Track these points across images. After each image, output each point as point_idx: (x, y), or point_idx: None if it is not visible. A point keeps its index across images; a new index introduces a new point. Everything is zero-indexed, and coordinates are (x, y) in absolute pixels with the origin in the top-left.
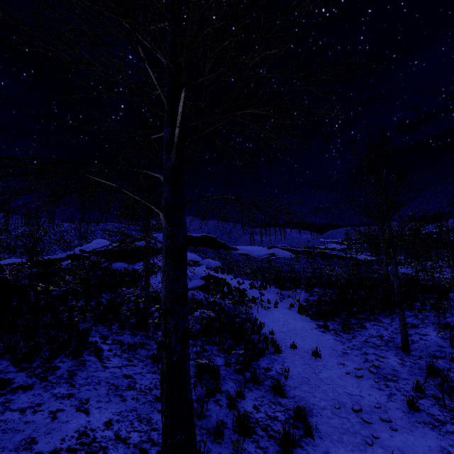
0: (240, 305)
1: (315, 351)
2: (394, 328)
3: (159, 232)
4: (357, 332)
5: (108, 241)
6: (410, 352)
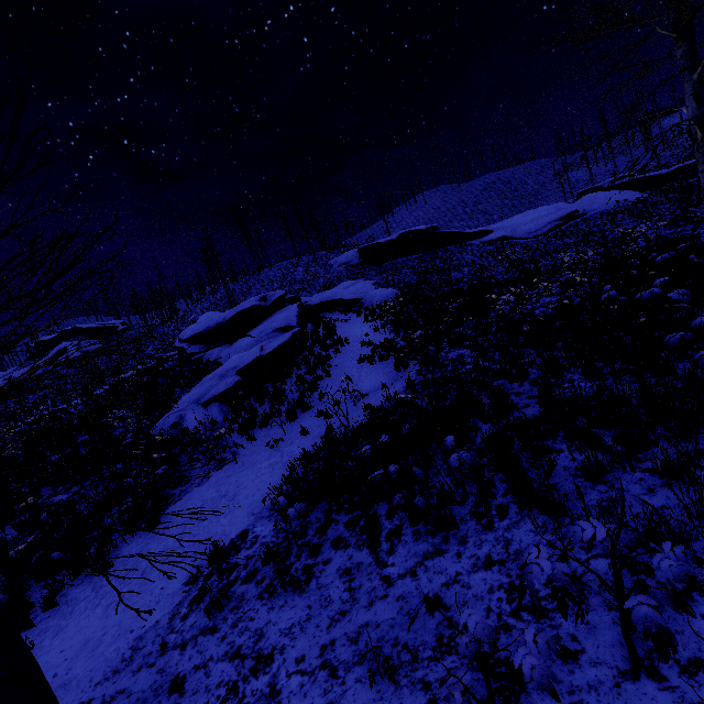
0: (245, 435)
1: None
2: (355, 627)
3: (338, 254)
4: (253, 603)
5: (218, 312)
6: None
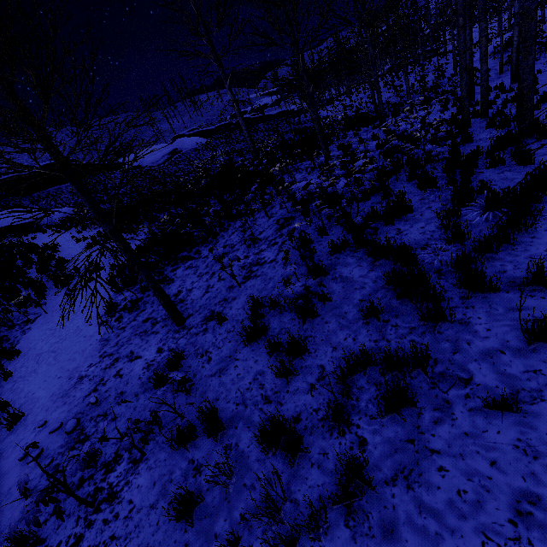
0: (29, 307)
1: (9, 416)
2: (205, 267)
3: None
4: (153, 298)
5: None
6: (183, 324)
